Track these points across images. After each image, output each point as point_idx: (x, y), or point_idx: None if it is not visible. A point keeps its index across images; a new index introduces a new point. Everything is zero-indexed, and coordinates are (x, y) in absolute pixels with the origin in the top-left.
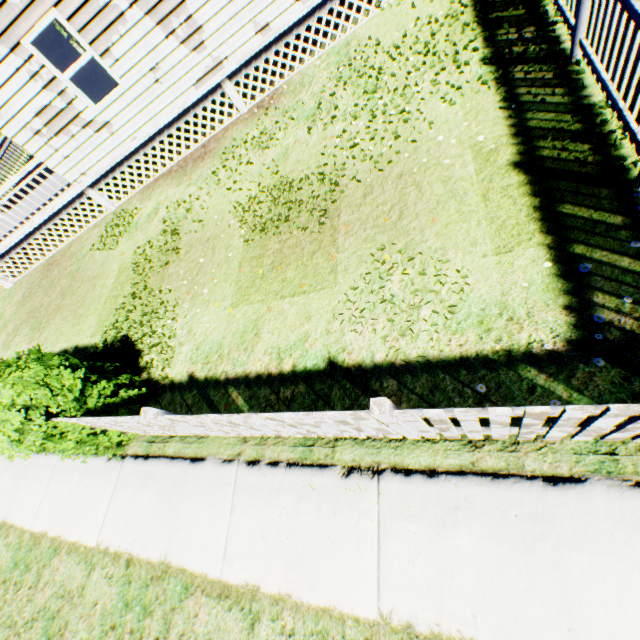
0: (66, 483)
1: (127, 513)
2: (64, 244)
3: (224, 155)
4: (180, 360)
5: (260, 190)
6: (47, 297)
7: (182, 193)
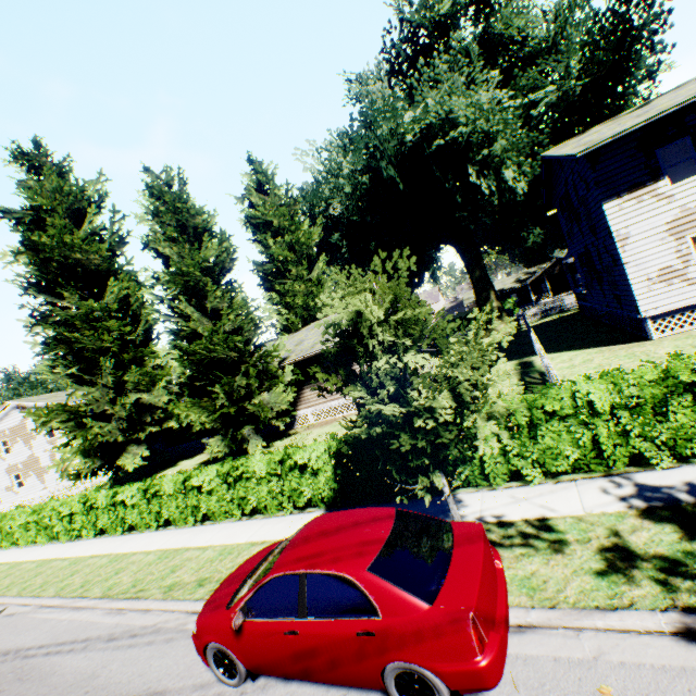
0: None
1: None
2: None
3: None
4: None
5: None
6: None
7: None
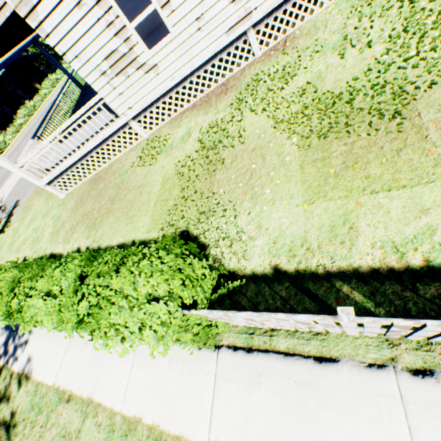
0: (152, 367)
1: (241, 412)
2: (105, 165)
3: (247, 87)
4: (255, 253)
5: (302, 106)
6: (97, 203)
7: (211, 119)
